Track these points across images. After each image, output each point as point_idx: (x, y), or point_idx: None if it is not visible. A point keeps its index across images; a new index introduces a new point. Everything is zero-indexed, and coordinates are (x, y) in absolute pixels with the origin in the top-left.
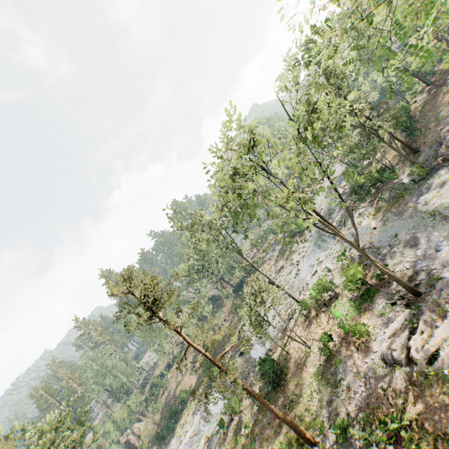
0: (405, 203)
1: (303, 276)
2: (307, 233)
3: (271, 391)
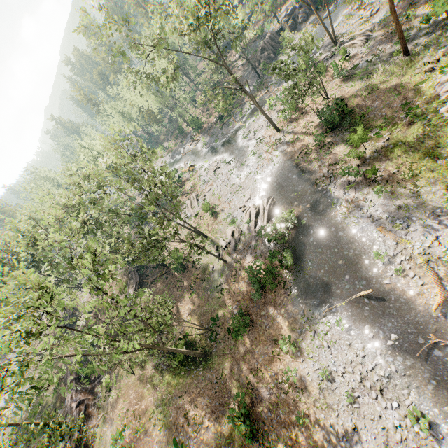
0: (269, 79)
1: (243, 150)
2: (193, 172)
3: (349, 125)
